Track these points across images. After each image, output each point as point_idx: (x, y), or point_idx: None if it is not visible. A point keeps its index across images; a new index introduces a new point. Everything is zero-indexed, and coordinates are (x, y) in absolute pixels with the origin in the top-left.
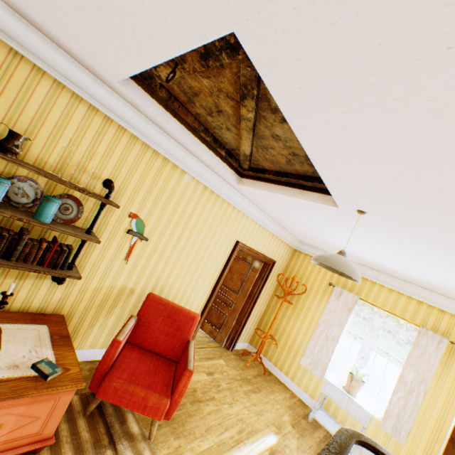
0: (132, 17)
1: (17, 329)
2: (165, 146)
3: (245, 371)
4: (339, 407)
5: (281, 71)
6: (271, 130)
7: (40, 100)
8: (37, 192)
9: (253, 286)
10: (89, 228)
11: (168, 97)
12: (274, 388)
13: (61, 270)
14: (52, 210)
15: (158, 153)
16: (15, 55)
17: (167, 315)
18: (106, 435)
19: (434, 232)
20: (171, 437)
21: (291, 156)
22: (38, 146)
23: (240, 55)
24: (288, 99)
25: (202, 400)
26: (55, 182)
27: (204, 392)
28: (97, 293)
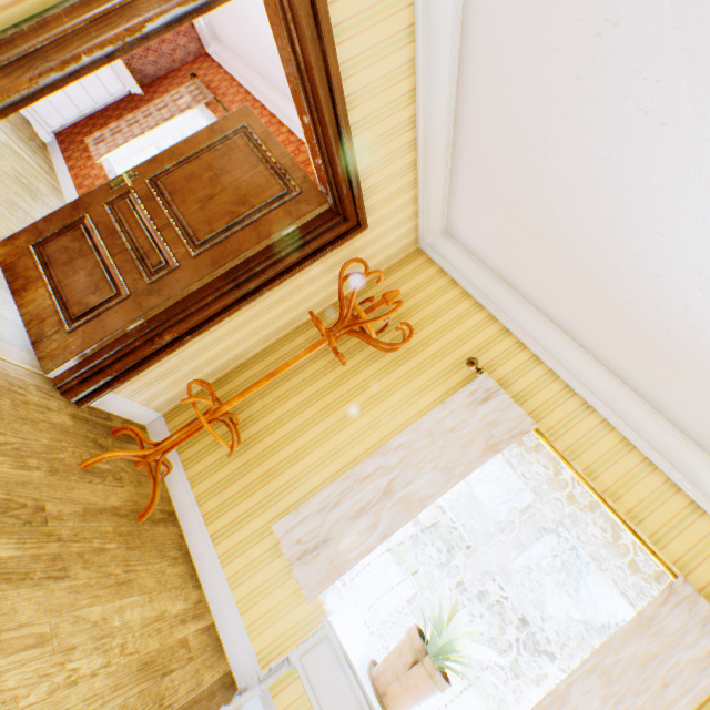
0: None
1: None
2: None
3: (64, 483)
4: None
5: None
6: None
7: None
8: None
9: (259, 254)
10: None
11: None
12: (139, 574)
13: None
14: None
15: None
16: None
17: None
18: None
19: None
20: None
21: None
22: None
23: None
24: None
25: None
26: None
27: None
28: None
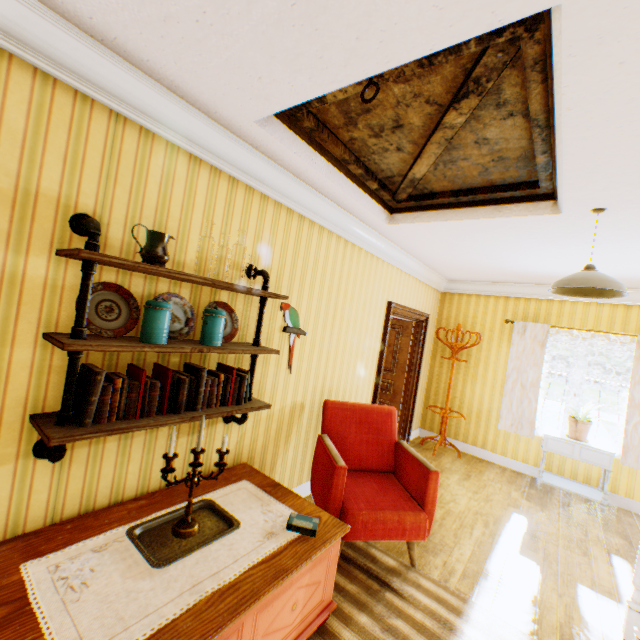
0: (373, 18)
1: (224, 495)
2: (299, 199)
3: (438, 461)
4: (563, 462)
5: (607, 45)
6: (479, 134)
7: (158, 178)
8: (185, 310)
9: (410, 356)
10: (255, 339)
11: (316, 126)
12: (479, 468)
13: (245, 404)
14: (221, 327)
15: (291, 212)
16: (116, 119)
17: (358, 420)
18: (370, 579)
19: None
20: (429, 557)
21: (494, 162)
22: (169, 245)
23: (502, 38)
24: (588, 82)
25: None
26: (198, 290)
27: None
28: (269, 423)
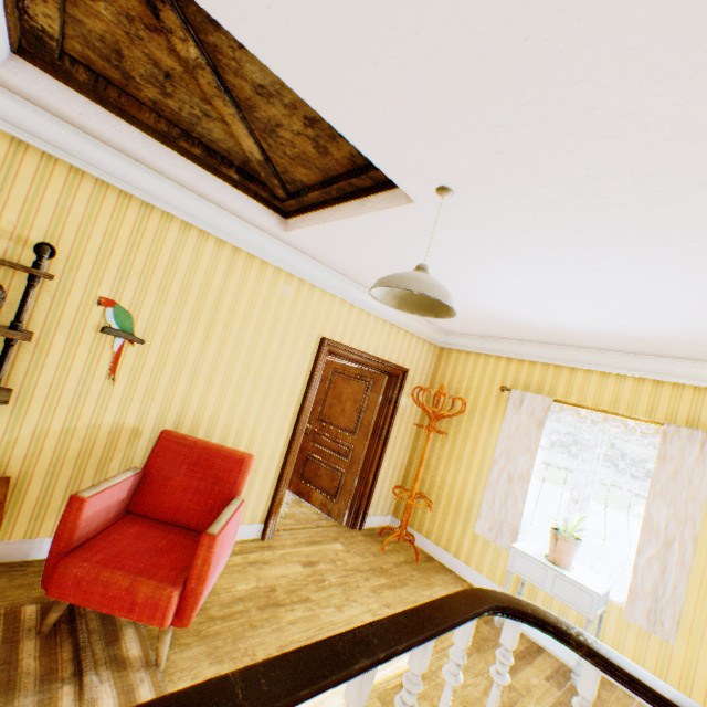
0: None
1: None
2: (137, 182)
3: (381, 557)
4: (551, 597)
5: None
6: (246, 77)
7: None
8: None
9: (377, 417)
10: (14, 321)
11: (93, 81)
12: (433, 580)
13: None
14: None
15: (129, 196)
16: None
17: (195, 461)
18: (71, 663)
19: (562, 178)
20: (205, 662)
21: (310, 128)
22: None
23: None
24: None
25: (284, 603)
26: None
27: (290, 591)
28: (68, 439)
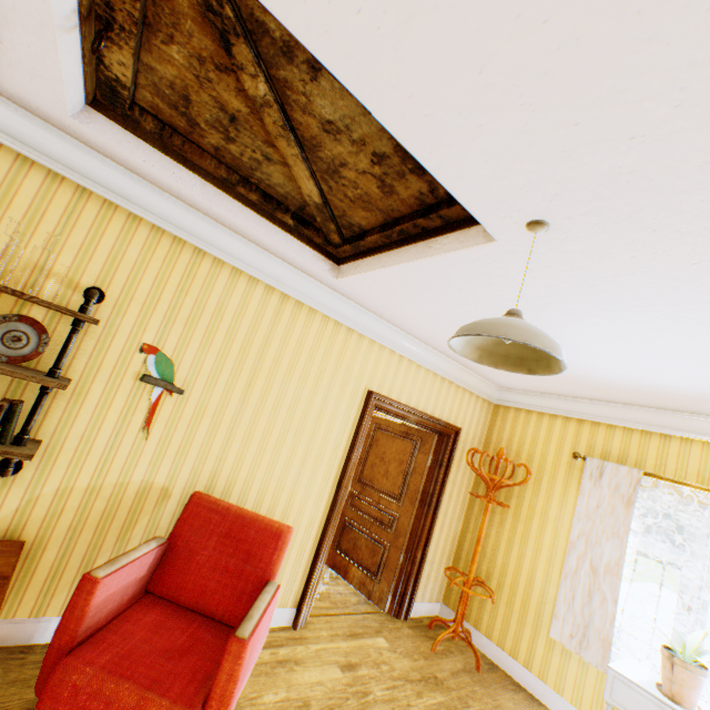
0: None
1: None
2: (192, 228)
3: (433, 661)
4: None
5: None
6: (315, 113)
7: None
8: None
9: (426, 482)
10: (52, 367)
11: (159, 129)
12: (500, 700)
13: None
14: None
15: (183, 242)
16: None
17: (226, 532)
18: None
19: (709, 201)
20: None
21: (377, 165)
22: None
23: None
24: None
25: None
26: None
27: (327, 707)
28: (92, 498)
